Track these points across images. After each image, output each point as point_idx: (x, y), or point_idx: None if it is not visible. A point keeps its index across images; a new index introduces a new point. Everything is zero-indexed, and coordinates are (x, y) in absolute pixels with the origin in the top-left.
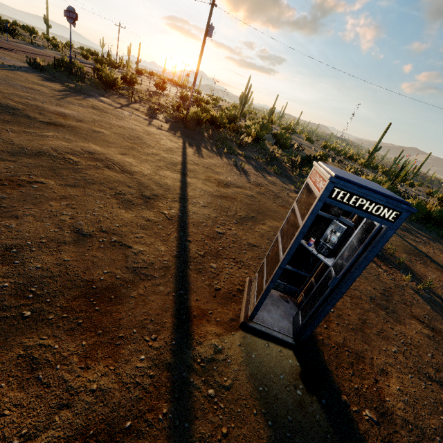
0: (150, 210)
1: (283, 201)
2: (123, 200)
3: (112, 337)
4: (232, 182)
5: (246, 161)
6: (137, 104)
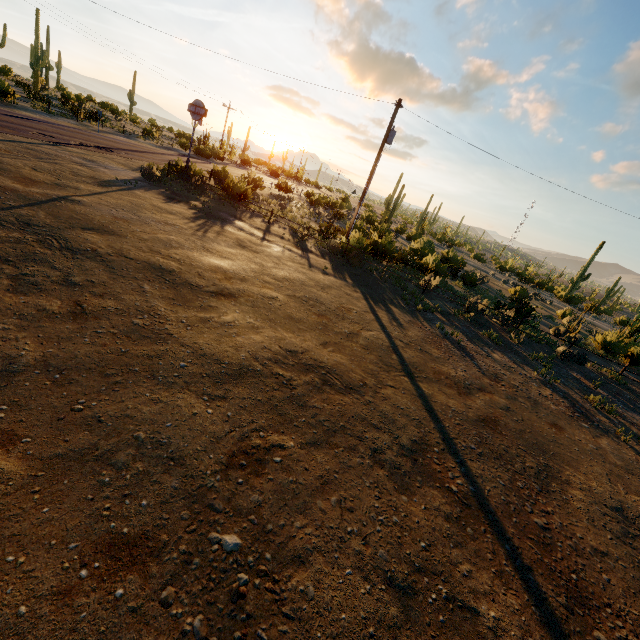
0: (432, 485)
1: (547, 412)
2: (389, 466)
3: None
4: (468, 379)
5: (449, 322)
6: (276, 226)
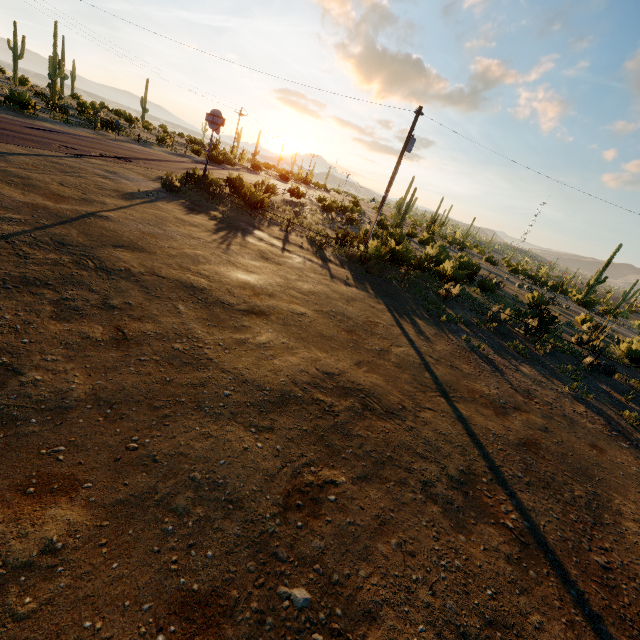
0: (486, 522)
1: (585, 432)
2: (442, 502)
3: None
4: (502, 397)
5: (473, 334)
6: (293, 235)
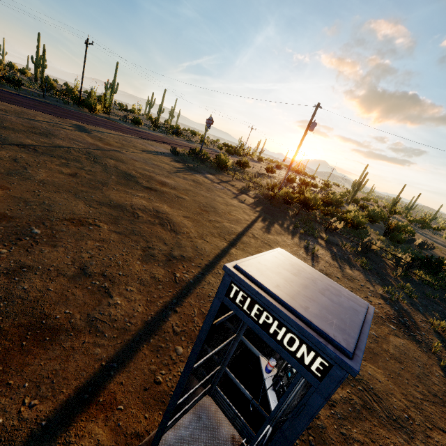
0: (165, 269)
1: None
2: (148, 253)
3: (2, 380)
4: None
5: (325, 246)
6: (236, 182)
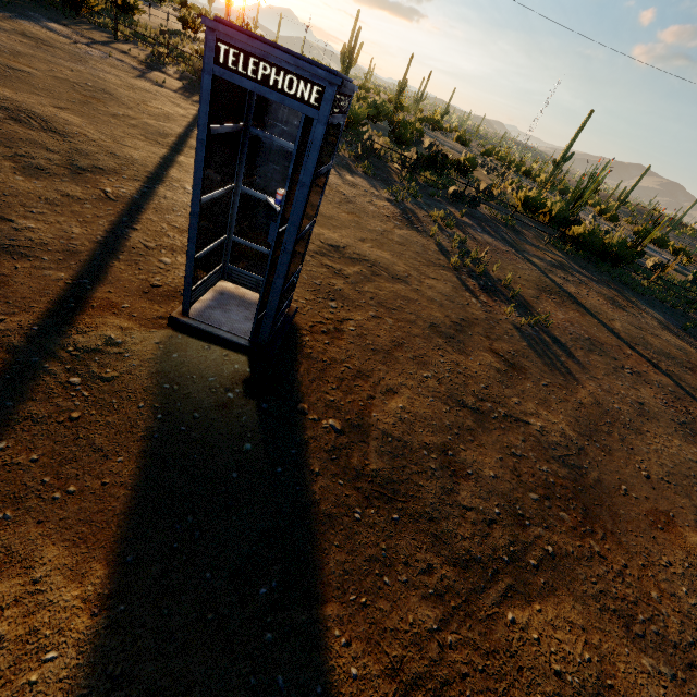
0: (78, 185)
1: (355, 208)
2: (27, 165)
3: None
4: None
5: None
6: (128, 45)
